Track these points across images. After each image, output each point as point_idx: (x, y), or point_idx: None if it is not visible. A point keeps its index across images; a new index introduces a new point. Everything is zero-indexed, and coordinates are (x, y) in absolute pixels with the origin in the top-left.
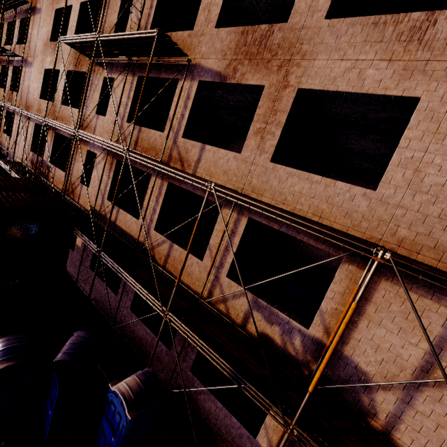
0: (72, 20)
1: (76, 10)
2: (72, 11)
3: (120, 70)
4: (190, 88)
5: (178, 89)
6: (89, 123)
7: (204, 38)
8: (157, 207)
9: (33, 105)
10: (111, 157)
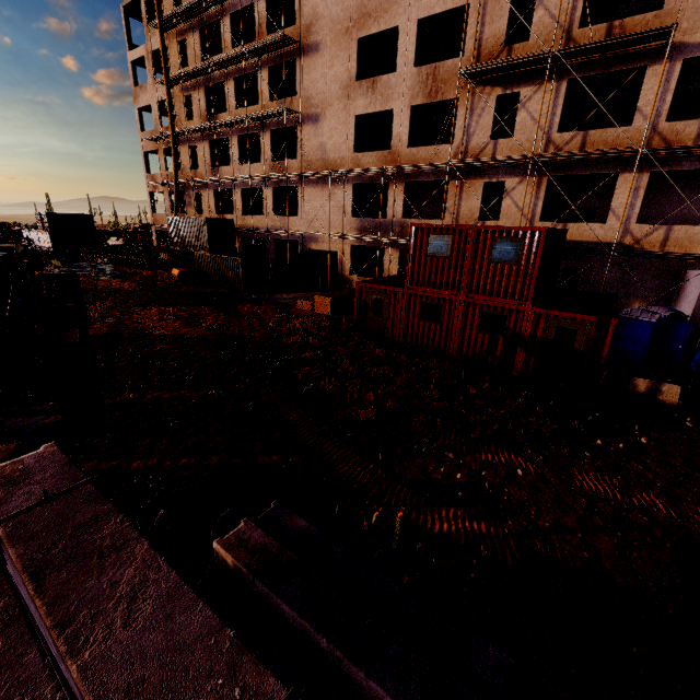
0: (404, 45)
1: (410, 31)
2: (400, 34)
3: (529, 81)
4: (669, 70)
5: (648, 76)
6: (480, 154)
7: (683, 15)
8: (636, 202)
9: (342, 165)
10: (536, 177)
